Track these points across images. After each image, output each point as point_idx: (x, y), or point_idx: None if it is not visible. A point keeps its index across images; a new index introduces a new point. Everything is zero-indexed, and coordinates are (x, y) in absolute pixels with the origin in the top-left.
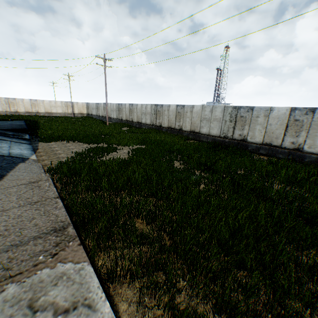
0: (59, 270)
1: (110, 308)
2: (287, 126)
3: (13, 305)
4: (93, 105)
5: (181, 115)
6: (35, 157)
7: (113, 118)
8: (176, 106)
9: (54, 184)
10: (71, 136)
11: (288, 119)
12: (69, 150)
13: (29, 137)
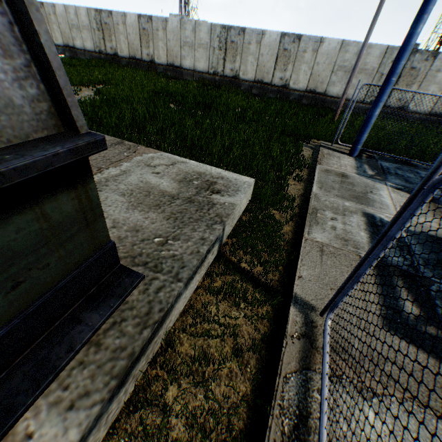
0: (147, 156)
1: (195, 162)
2: (278, 58)
3: (137, 167)
4: None
5: (149, 36)
6: None
7: None
8: (137, 16)
9: None
10: None
11: (279, 49)
12: None
13: None
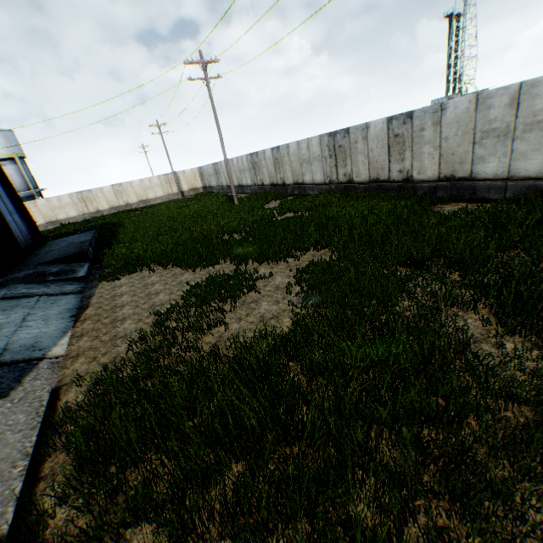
0: None
1: None
2: None
3: None
4: (208, 169)
5: (405, 142)
6: (64, 346)
7: (246, 185)
8: (386, 121)
9: (31, 540)
10: (160, 254)
11: None
12: (147, 300)
13: (85, 271)
